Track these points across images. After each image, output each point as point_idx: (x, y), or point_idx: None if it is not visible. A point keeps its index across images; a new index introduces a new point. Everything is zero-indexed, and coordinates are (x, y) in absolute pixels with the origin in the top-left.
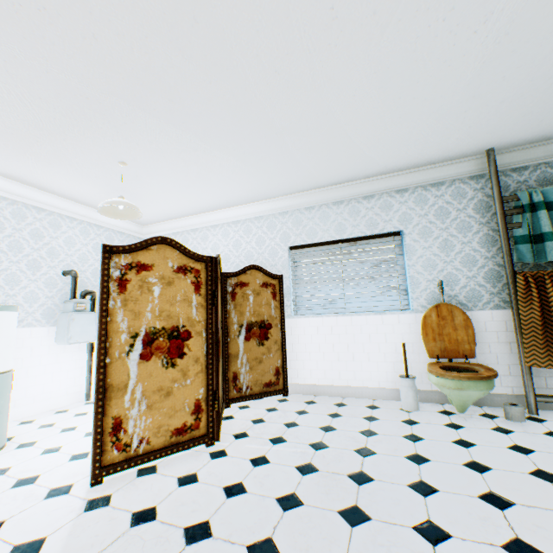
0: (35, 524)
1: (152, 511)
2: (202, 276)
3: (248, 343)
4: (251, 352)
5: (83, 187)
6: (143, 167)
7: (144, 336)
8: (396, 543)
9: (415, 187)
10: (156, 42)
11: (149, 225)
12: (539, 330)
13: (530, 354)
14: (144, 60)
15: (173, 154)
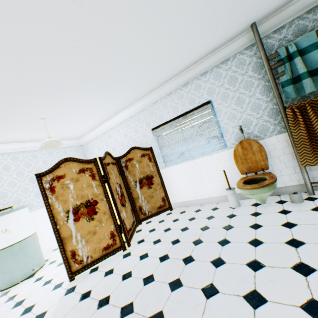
0: (46, 304)
1: (89, 292)
2: (94, 170)
3: (142, 189)
4: (145, 194)
5: (36, 134)
6: (54, 116)
7: (73, 210)
8: (188, 299)
9: (211, 68)
10: (3, 64)
11: (82, 137)
12: (307, 142)
13: (303, 159)
14: (6, 74)
15: (62, 106)
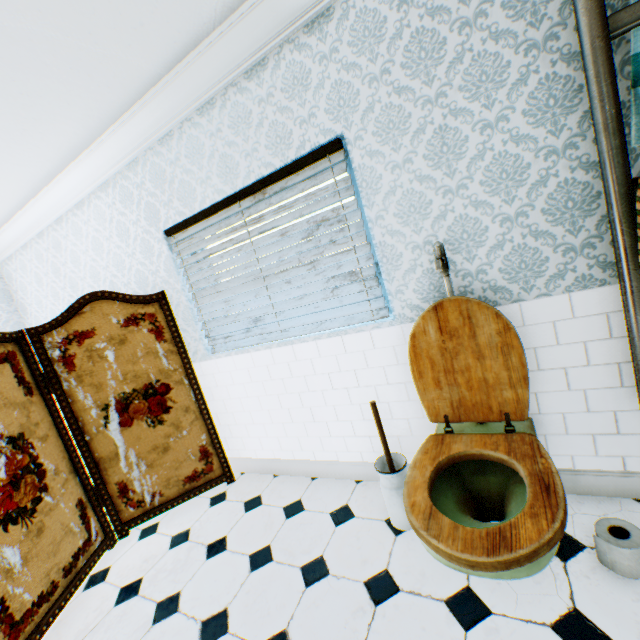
0: None
1: None
2: None
3: (131, 430)
4: (142, 443)
5: None
6: None
7: None
8: None
9: None
10: None
11: None
12: None
13: None
14: None
15: None
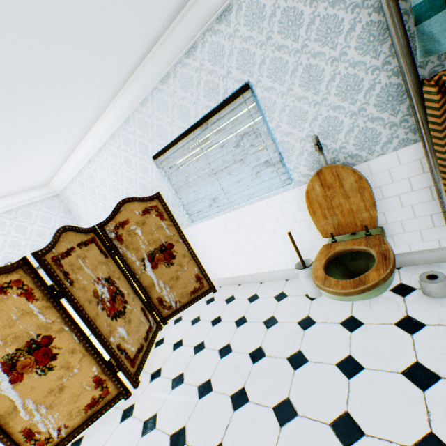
0: None
1: None
2: (28, 282)
3: (157, 270)
4: (164, 276)
5: None
6: None
7: (3, 366)
8: None
9: None
10: None
11: (51, 182)
12: None
13: None
14: None
15: None
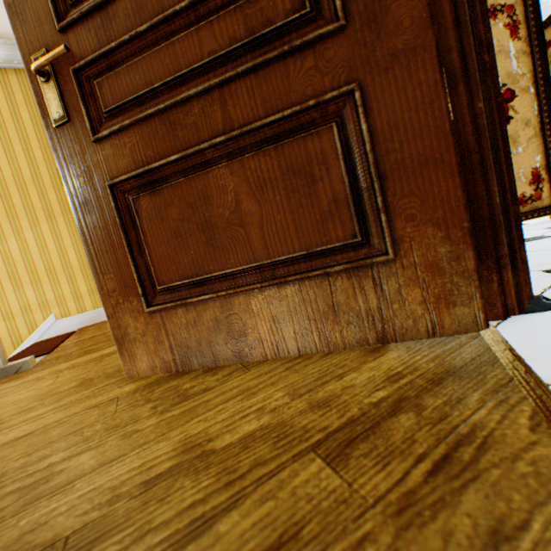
0: None
1: (539, 237)
2: (517, 14)
3: None
4: None
5: None
6: None
7: None
8: None
9: None
10: None
11: None
12: None
13: None
14: None
15: None
